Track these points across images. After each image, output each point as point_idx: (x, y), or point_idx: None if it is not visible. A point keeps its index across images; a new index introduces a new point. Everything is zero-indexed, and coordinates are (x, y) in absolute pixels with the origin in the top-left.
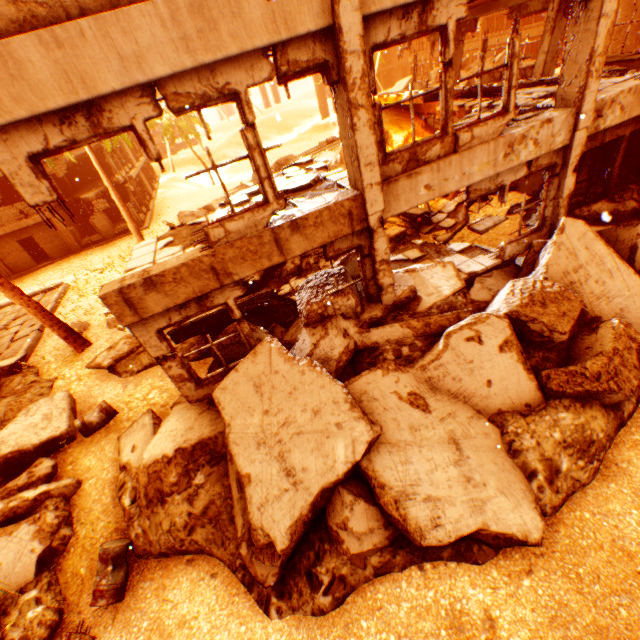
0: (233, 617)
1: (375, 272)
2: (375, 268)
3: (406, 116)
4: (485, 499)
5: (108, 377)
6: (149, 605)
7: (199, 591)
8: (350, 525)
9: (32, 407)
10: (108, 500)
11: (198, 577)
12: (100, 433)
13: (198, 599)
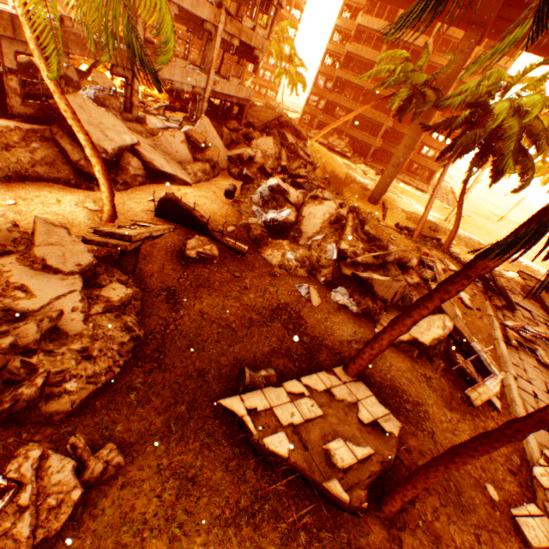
0: (74, 193)
1: (133, 95)
2: (133, 93)
3: None
4: (177, 172)
5: None
6: (6, 194)
7: (45, 190)
8: (132, 164)
9: None
10: None
11: (41, 188)
12: None
13: (46, 192)
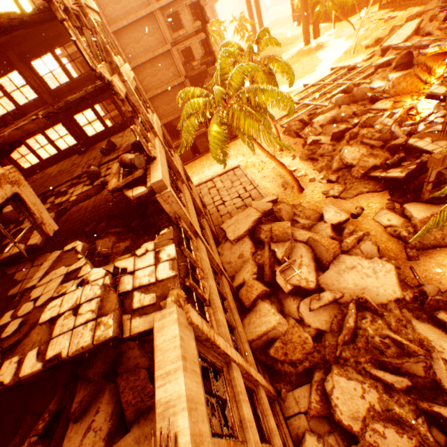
0: None
1: None
2: None
3: (442, 55)
4: None
5: (336, 200)
6: (429, 261)
7: None
8: None
9: (325, 209)
10: (385, 237)
11: None
12: (359, 218)
13: None
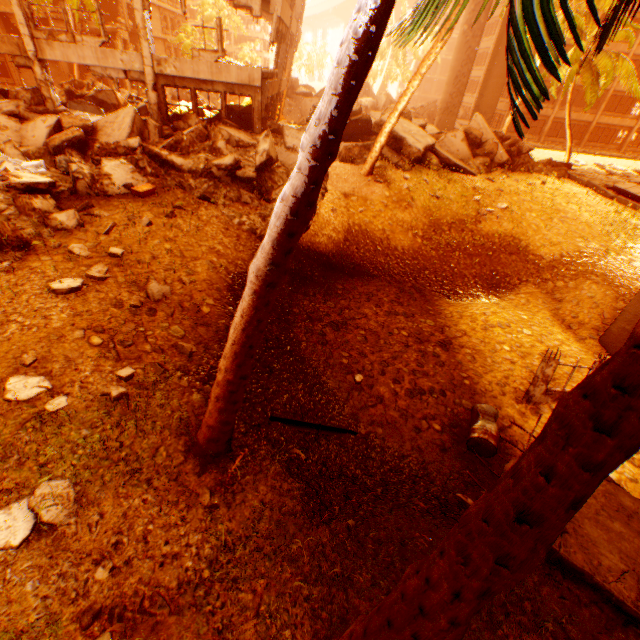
0: None
1: (41, 87)
2: (40, 84)
3: None
4: None
5: None
6: None
7: None
8: None
9: None
10: None
11: None
12: None
13: None
